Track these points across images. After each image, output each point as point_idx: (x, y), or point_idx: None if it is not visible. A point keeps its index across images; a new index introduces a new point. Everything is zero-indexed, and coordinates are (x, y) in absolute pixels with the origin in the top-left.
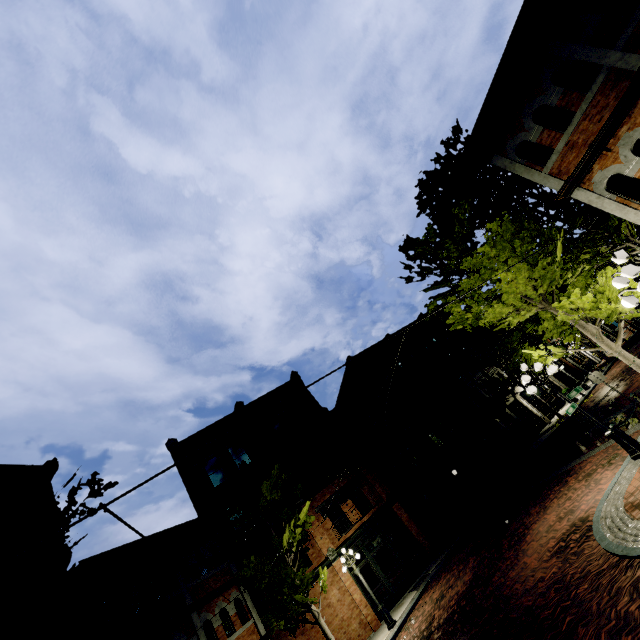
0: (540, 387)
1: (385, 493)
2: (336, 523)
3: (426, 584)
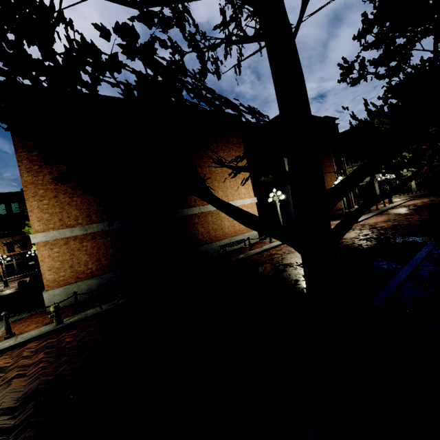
0: None
1: None
2: (9, 249)
3: (23, 275)
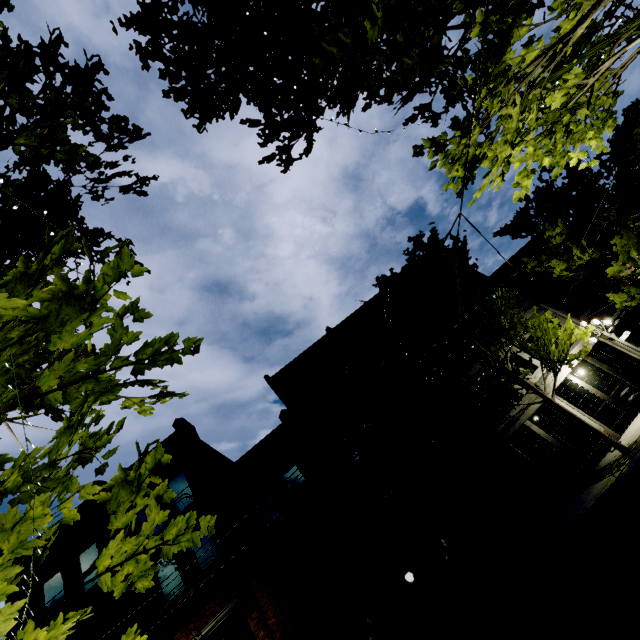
0: (598, 368)
1: (281, 629)
2: None
3: None
